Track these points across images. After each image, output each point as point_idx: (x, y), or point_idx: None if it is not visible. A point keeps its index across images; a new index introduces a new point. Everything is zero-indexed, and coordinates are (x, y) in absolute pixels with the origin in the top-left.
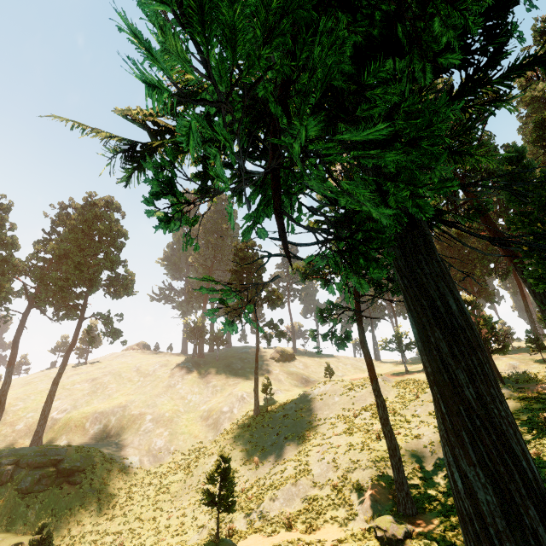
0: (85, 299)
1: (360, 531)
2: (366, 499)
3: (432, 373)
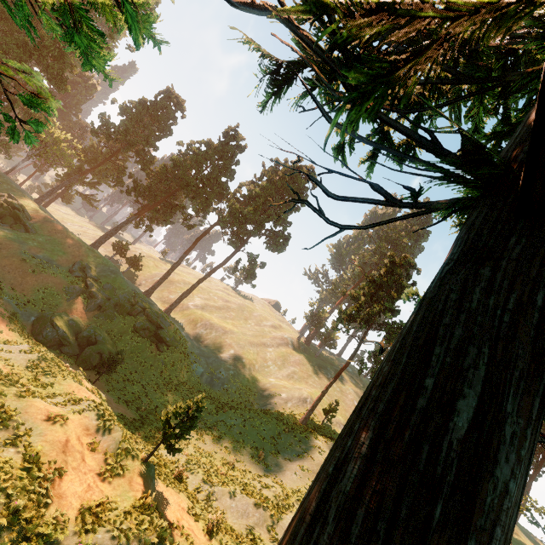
0: (248, 237)
1: None
2: None
3: (302, 504)
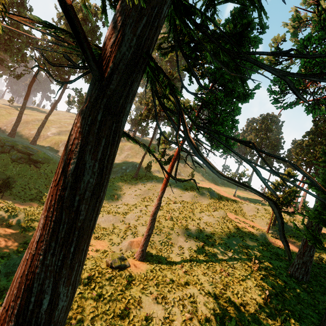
0: (68, 76)
1: (110, 252)
2: (127, 241)
3: None
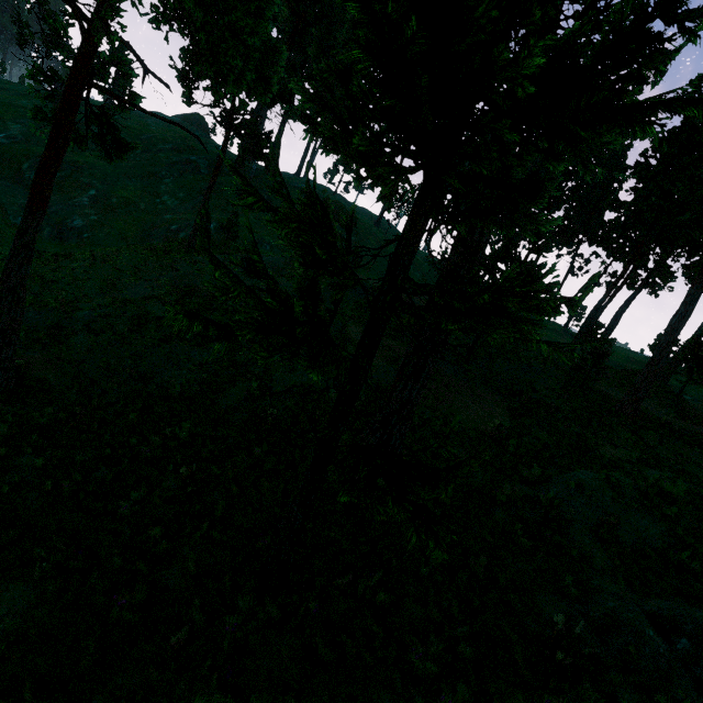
0: None
1: None
2: None
3: None
